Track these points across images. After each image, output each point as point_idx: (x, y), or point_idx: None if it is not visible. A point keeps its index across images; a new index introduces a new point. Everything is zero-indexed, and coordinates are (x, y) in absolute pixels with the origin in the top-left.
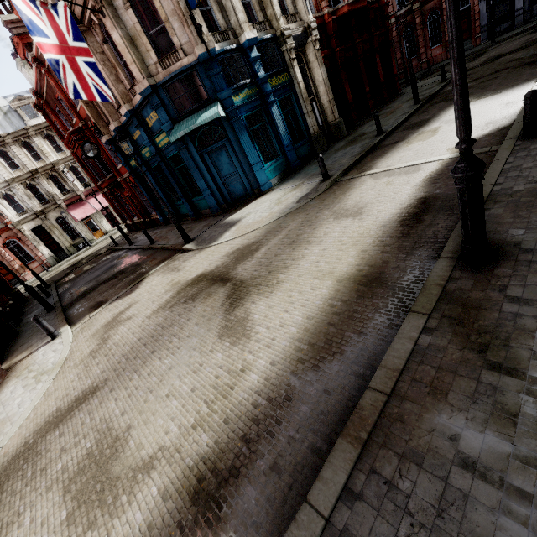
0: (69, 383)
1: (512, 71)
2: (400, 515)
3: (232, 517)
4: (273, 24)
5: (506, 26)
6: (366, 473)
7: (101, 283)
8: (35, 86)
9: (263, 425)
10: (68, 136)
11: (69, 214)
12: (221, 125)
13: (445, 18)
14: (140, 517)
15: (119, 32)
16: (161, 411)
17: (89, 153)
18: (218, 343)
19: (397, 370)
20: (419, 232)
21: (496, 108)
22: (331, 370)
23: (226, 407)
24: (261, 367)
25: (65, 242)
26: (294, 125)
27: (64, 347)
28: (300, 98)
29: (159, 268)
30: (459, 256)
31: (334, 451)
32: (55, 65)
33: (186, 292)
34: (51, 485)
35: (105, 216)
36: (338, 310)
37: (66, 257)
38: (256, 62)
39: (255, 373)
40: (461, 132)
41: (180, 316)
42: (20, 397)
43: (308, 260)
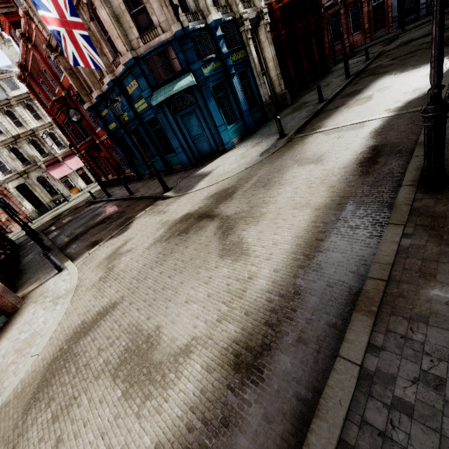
0: (87, 303)
1: (425, 51)
2: (420, 356)
3: (273, 376)
4: (233, 8)
5: (412, 17)
6: (383, 333)
7: (91, 227)
8: (21, 60)
9: (281, 313)
10: (51, 104)
11: (48, 174)
12: (192, 92)
13: (364, 9)
14: (191, 386)
15: (106, 10)
16: (184, 313)
17: (73, 117)
18: (221, 261)
19: (389, 264)
20: (377, 170)
21: (418, 79)
22: (329, 271)
23: (244, 304)
24: (266, 274)
25: (45, 198)
26: (249, 94)
27: (72, 277)
28: (255, 72)
29: (144, 212)
30: (418, 183)
31: (352, 322)
32: (57, 36)
33: (177, 227)
34: (98, 375)
35: (79, 175)
36: (322, 230)
37: (47, 211)
38: (220, 40)
39: (262, 279)
40: (434, 79)
41: (178, 245)
42: (43, 316)
43: (284, 196)
